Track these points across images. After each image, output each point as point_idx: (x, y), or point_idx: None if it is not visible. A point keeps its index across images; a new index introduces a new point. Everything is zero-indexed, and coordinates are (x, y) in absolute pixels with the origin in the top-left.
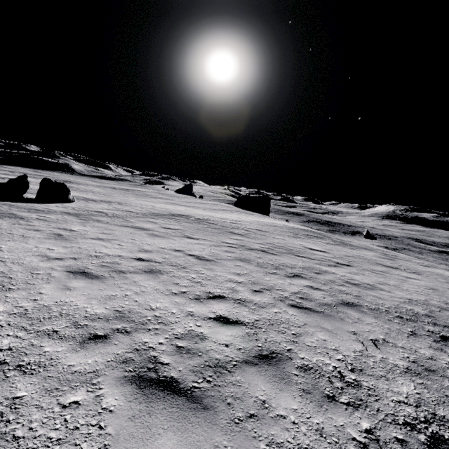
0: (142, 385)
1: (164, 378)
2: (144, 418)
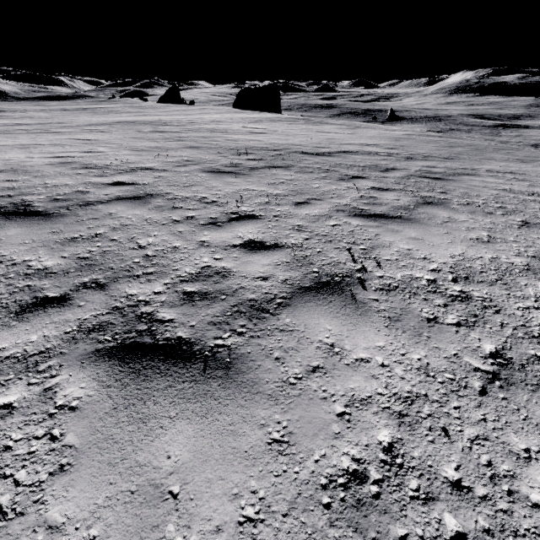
0: None
1: None
2: None
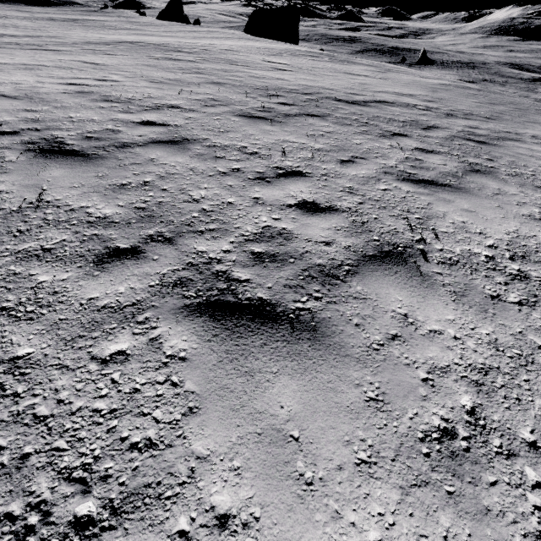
0: None
1: None
2: None
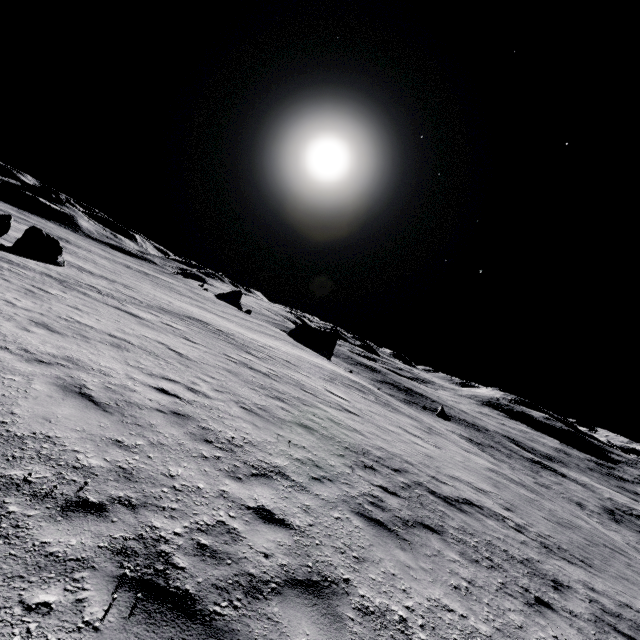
0: (66, 390)
1: (85, 393)
2: (58, 399)
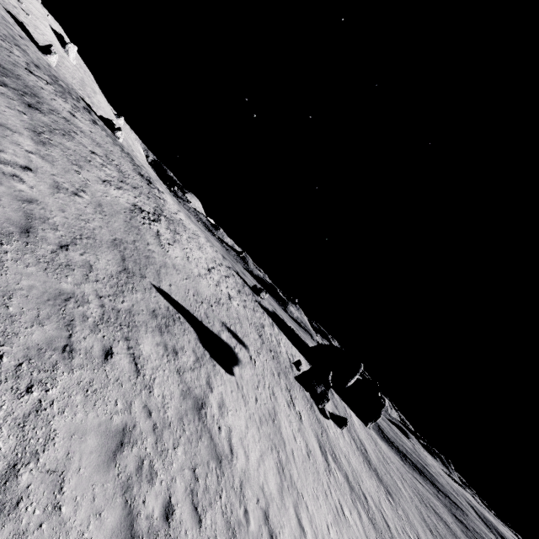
0: None
1: None
2: None
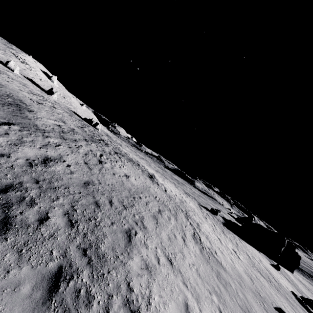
0: None
1: None
2: None
